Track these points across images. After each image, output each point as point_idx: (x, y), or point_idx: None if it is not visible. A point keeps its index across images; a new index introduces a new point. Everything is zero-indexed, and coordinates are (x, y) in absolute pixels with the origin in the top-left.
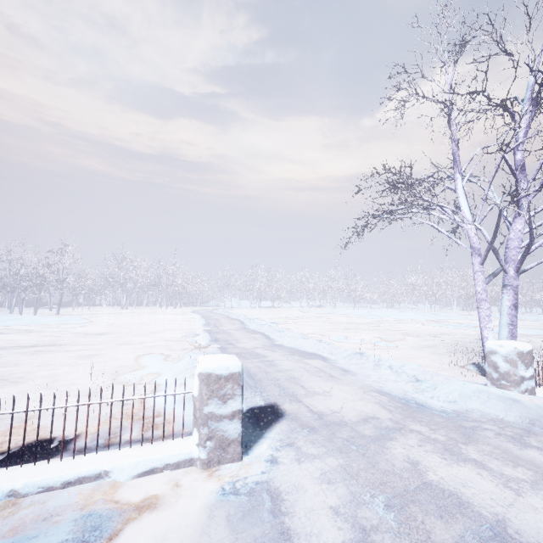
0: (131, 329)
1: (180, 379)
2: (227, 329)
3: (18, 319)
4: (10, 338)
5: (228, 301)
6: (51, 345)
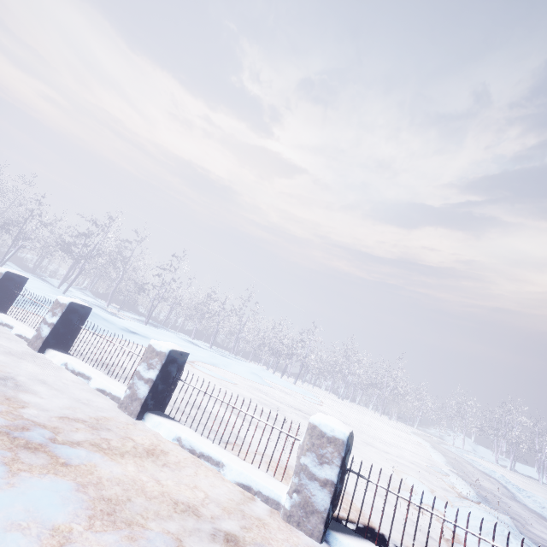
0: (363, 428)
1: (486, 543)
2: (487, 487)
3: (275, 378)
4: (277, 394)
5: (457, 438)
6: (309, 415)
